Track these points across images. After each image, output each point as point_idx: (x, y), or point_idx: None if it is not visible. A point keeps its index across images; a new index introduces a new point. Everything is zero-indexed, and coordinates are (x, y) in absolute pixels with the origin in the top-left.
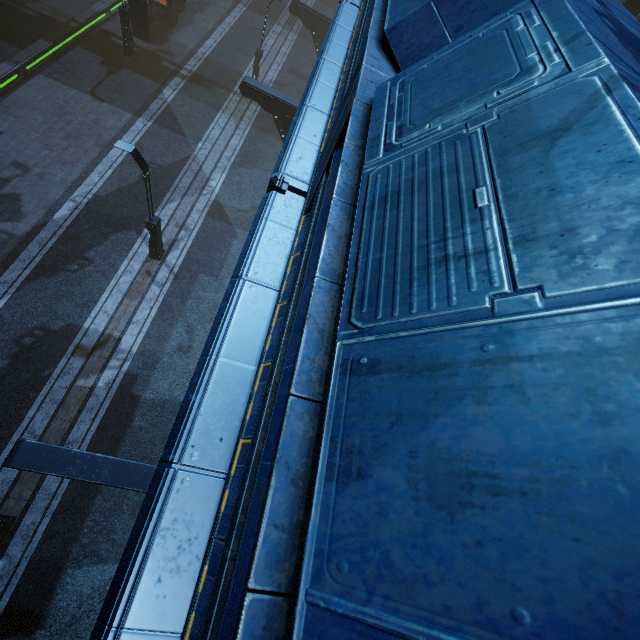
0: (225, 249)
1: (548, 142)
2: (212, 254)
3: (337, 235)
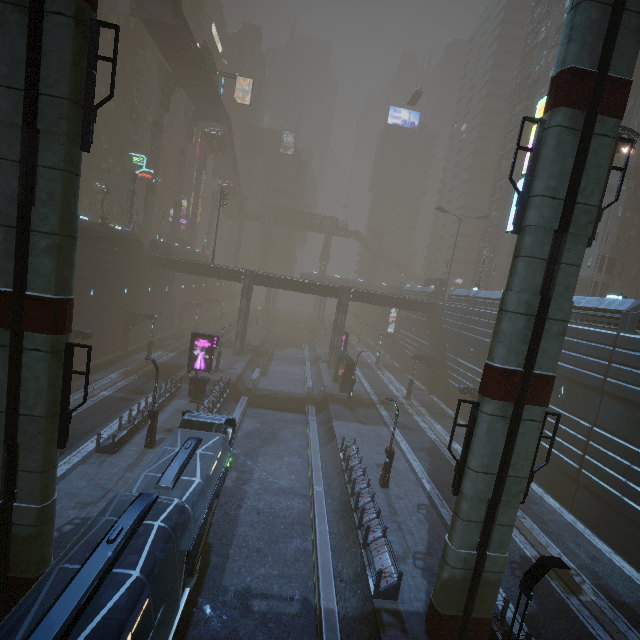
0: None
1: None
2: None
3: None
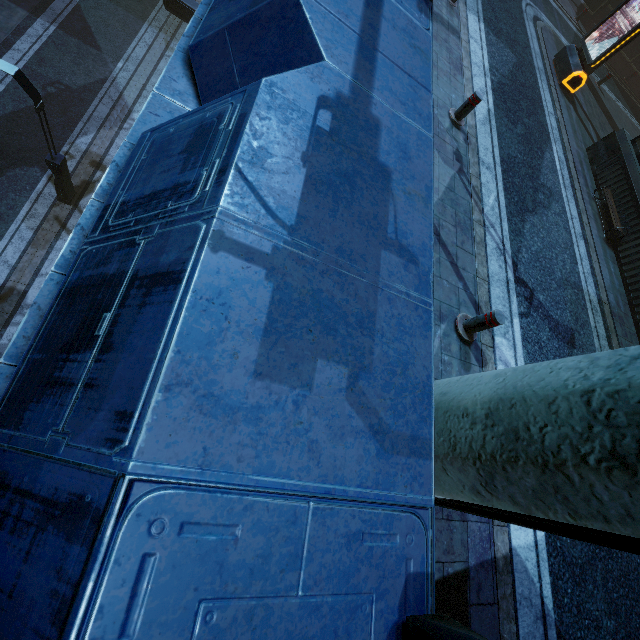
0: None
1: (152, 285)
2: None
3: (42, 314)
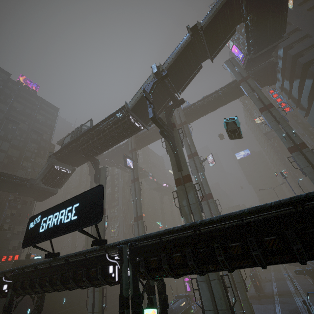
0: None
1: None
2: None
3: None
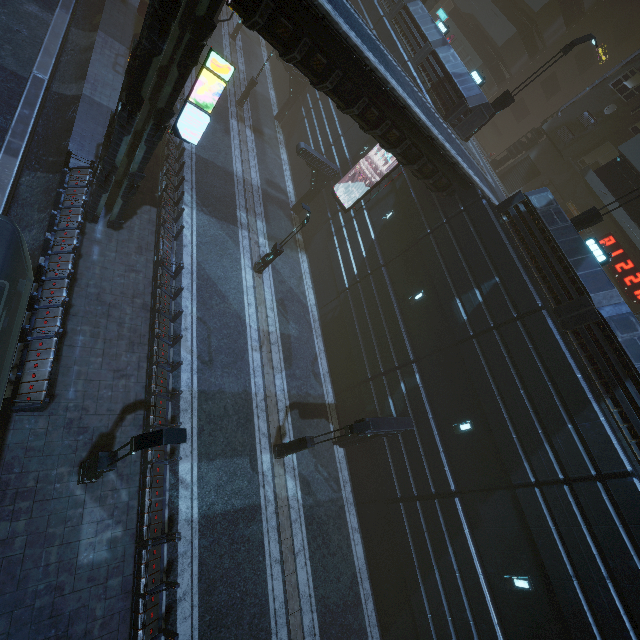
0: (254, 50)
1: None
2: (251, 50)
3: None
